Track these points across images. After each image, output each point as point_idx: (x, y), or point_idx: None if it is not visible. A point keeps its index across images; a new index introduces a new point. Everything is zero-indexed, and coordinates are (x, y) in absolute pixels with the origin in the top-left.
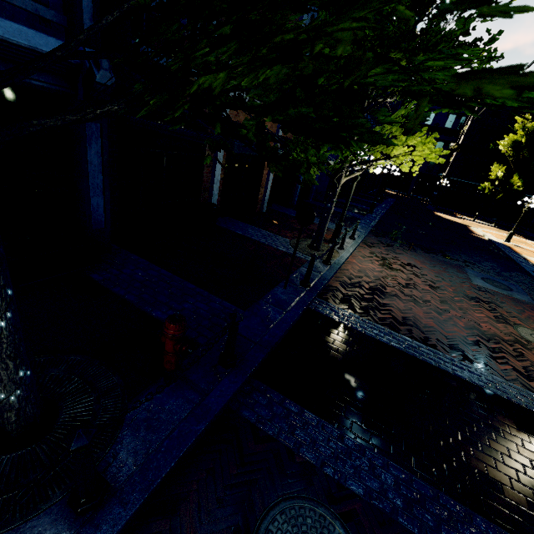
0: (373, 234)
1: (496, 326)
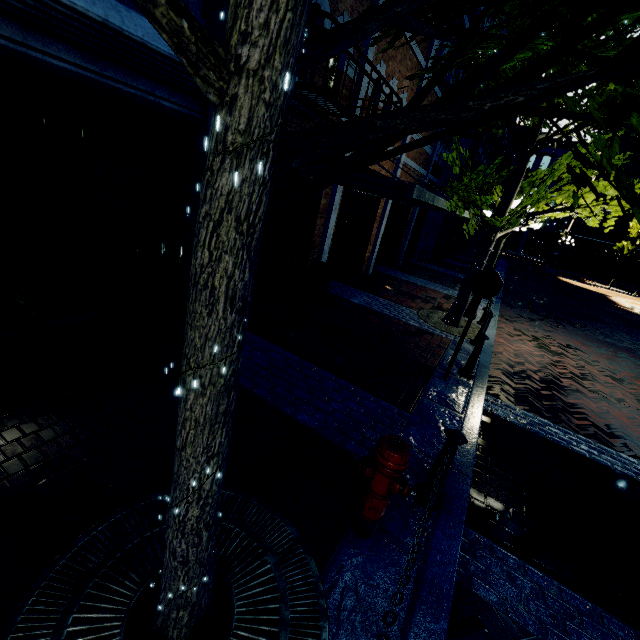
0: (505, 304)
1: None
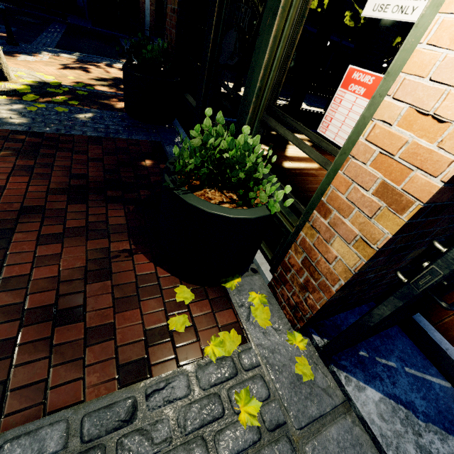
0: None
1: None
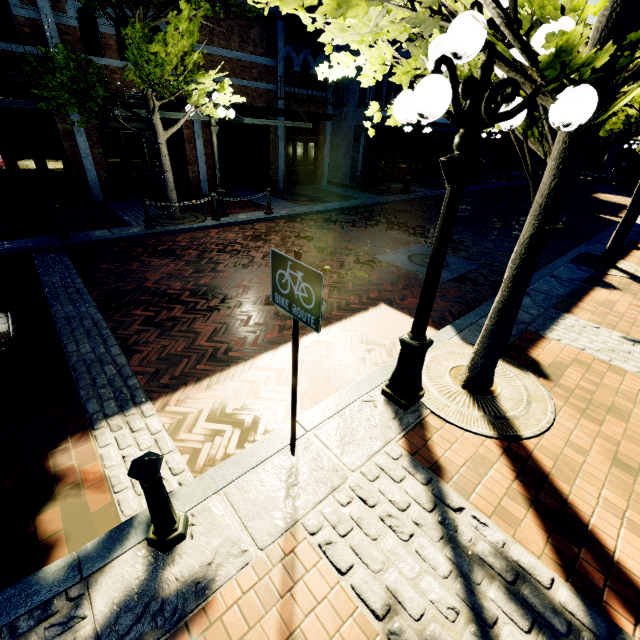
0: (341, 212)
1: (260, 289)
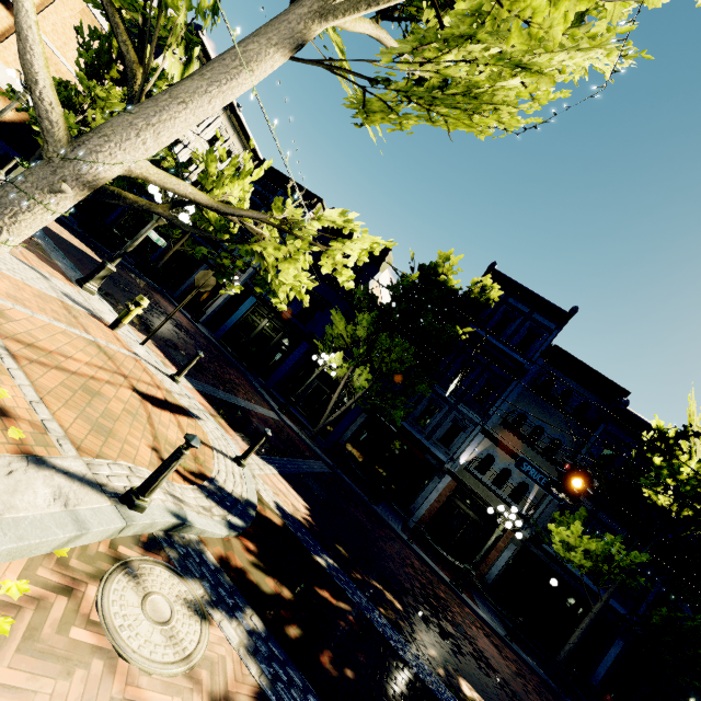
0: None
1: None
